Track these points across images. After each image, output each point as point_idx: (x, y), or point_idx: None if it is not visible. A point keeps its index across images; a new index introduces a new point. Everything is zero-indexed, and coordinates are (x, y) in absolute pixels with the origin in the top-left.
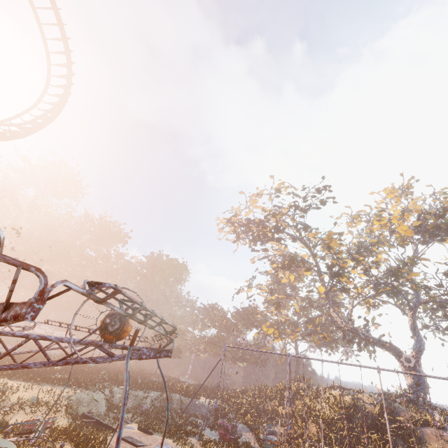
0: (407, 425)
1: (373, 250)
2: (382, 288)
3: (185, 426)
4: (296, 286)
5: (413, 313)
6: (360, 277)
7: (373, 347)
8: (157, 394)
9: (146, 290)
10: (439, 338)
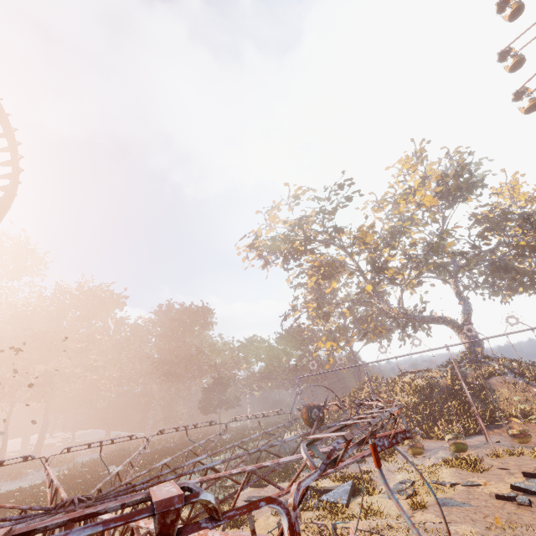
0: (477, 383)
1: (406, 231)
2: (423, 266)
3: (287, 466)
4: (334, 289)
5: (455, 281)
6: (399, 262)
7: (427, 325)
8: (242, 449)
9: (172, 349)
10: (480, 294)
